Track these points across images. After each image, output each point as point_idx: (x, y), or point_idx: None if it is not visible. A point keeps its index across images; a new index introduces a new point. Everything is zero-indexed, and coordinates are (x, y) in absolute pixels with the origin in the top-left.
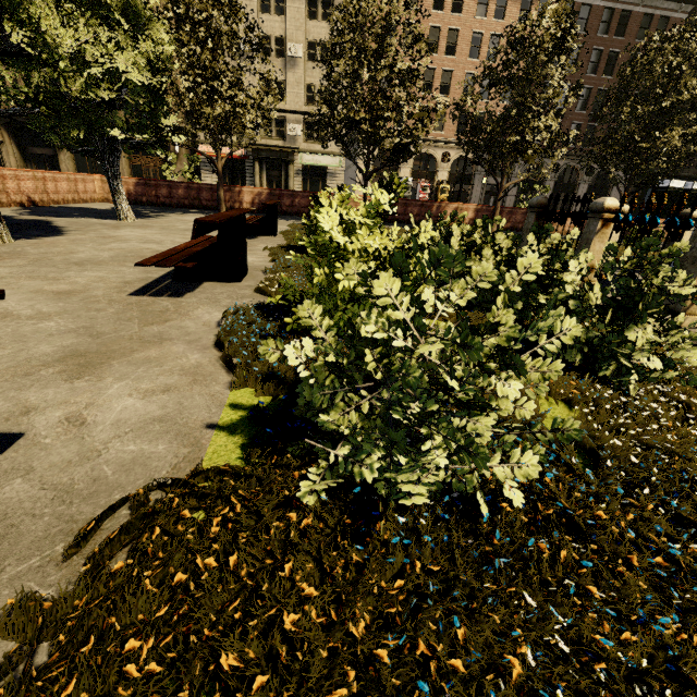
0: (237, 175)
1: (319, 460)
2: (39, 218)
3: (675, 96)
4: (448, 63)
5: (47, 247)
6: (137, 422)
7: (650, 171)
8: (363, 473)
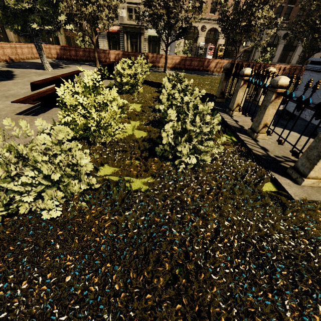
0: (116, 41)
1: None
2: (9, 69)
3: None
4: None
5: (0, 87)
6: None
7: None
8: (3, 201)
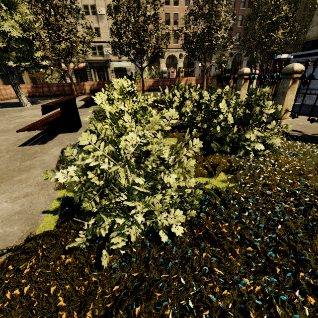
0: (83, 76)
1: (83, 226)
2: None
3: (278, 14)
4: (175, 9)
5: None
6: (6, 216)
7: (271, 52)
8: (100, 231)
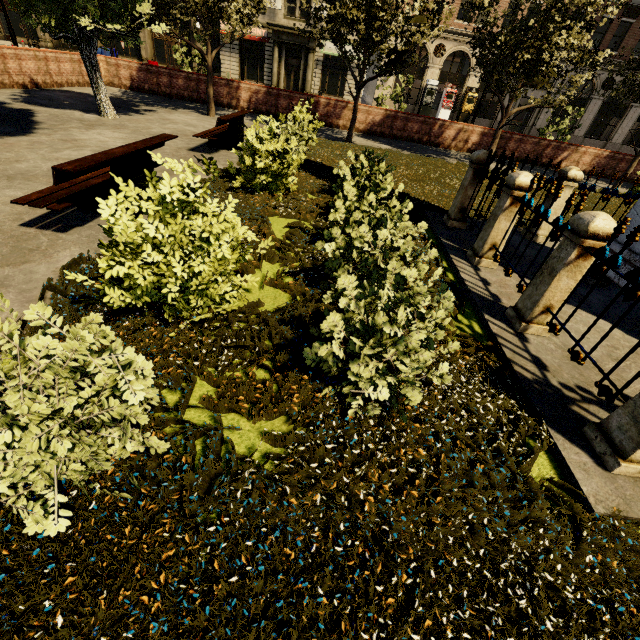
0: (256, 61)
1: None
2: (27, 107)
3: None
4: None
5: (0, 152)
6: None
7: None
8: None
